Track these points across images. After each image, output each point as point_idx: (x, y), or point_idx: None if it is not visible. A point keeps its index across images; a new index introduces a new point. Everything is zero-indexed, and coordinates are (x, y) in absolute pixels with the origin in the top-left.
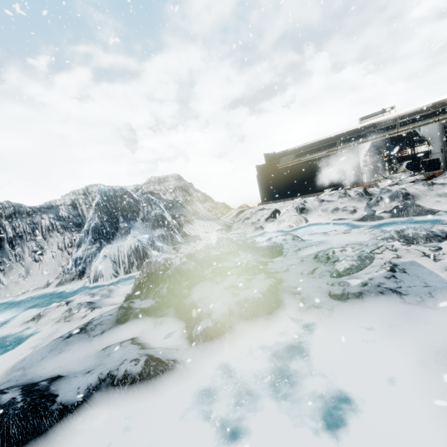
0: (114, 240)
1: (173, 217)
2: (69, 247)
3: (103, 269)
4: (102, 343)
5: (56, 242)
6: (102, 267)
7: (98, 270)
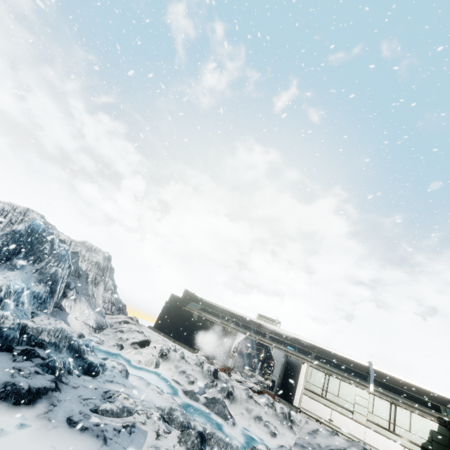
0: None
1: (67, 285)
2: None
3: None
4: None
5: None
6: None
7: None
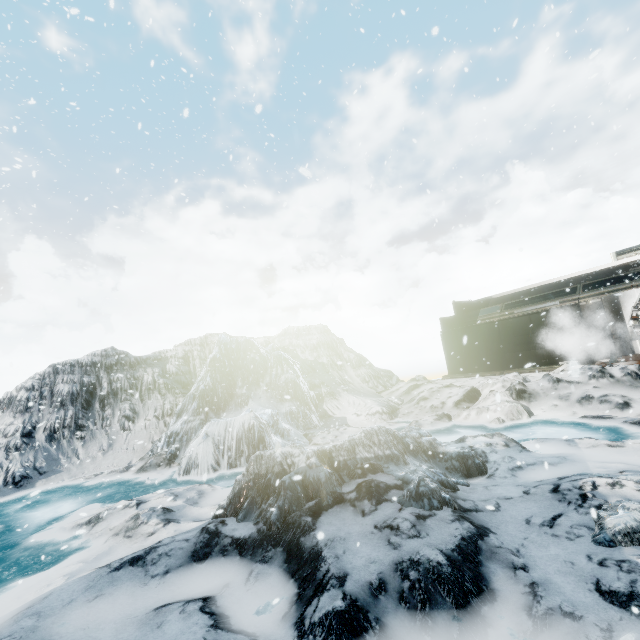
0: (225, 412)
1: (311, 386)
2: (168, 415)
3: (200, 456)
4: (160, 593)
5: (154, 406)
6: (199, 452)
7: (193, 456)
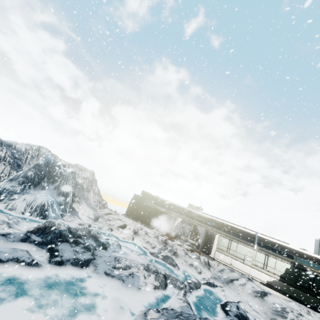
0: (33, 189)
1: (73, 194)
2: (3, 176)
3: (19, 206)
4: (12, 245)
5: None
6: (19, 204)
7: (16, 204)
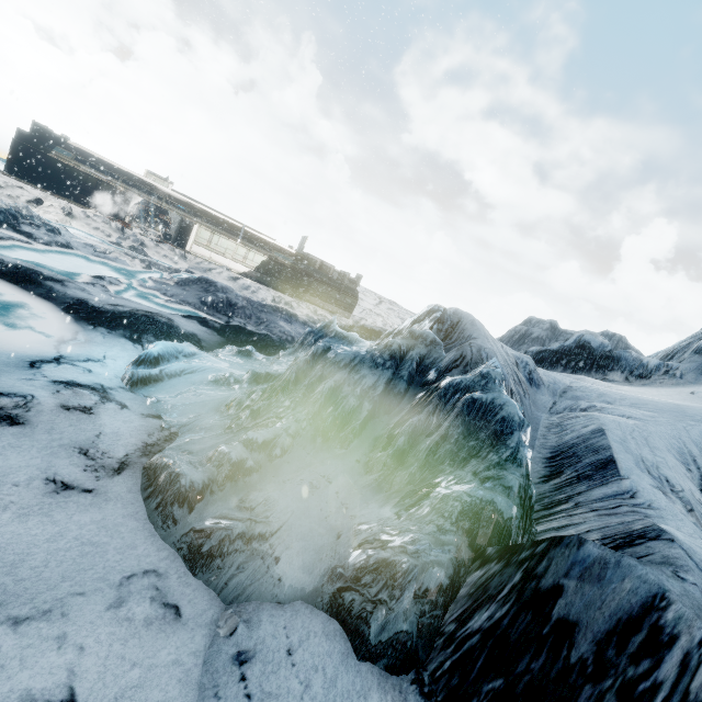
0: None
1: None
2: None
3: None
4: None
5: None
6: None
7: None
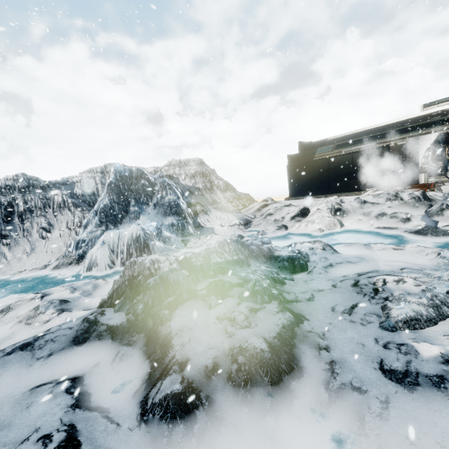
0: (121, 224)
1: (189, 205)
2: (77, 227)
3: (99, 258)
4: (41, 373)
5: (66, 220)
6: (98, 255)
7: (93, 258)
